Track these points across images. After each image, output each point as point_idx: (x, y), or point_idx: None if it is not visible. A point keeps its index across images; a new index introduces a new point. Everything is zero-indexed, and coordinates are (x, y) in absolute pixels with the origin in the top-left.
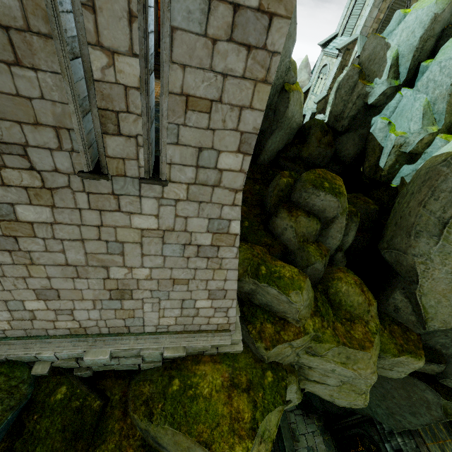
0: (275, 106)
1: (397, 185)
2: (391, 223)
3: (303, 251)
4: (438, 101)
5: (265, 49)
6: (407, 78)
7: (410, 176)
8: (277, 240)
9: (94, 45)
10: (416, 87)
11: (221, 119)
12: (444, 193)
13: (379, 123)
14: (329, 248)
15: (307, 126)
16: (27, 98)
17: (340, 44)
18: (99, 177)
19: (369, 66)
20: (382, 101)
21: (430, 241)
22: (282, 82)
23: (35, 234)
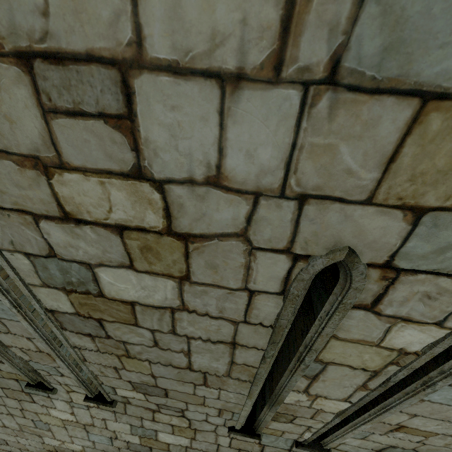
0: None
1: None
2: None
3: None
4: None
5: None
6: None
7: None
8: None
9: (297, 390)
10: None
11: (444, 442)
12: None
13: None
14: None
15: None
16: (201, 396)
17: None
18: (251, 438)
19: None
20: None
21: None
22: None
23: (169, 449)
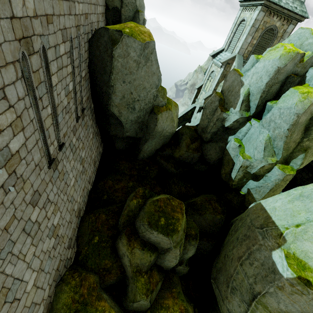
0: (147, 123)
1: (245, 193)
2: (225, 248)
3: (133, 283)
4: (277, 139)
5: None
6: (256, 111)
7: (254, 190)
8: (119, 261)
9: None
10: (261, 122)
11: None
12: (257, 262)
13: (232, 143)
14: (168, 266)
15: (180, 132)
16: None
17: (223, 59)
18: None
19: (228, 96)
20: (236, 126)
21: (241, 305)
22: (152, 105)
23: None
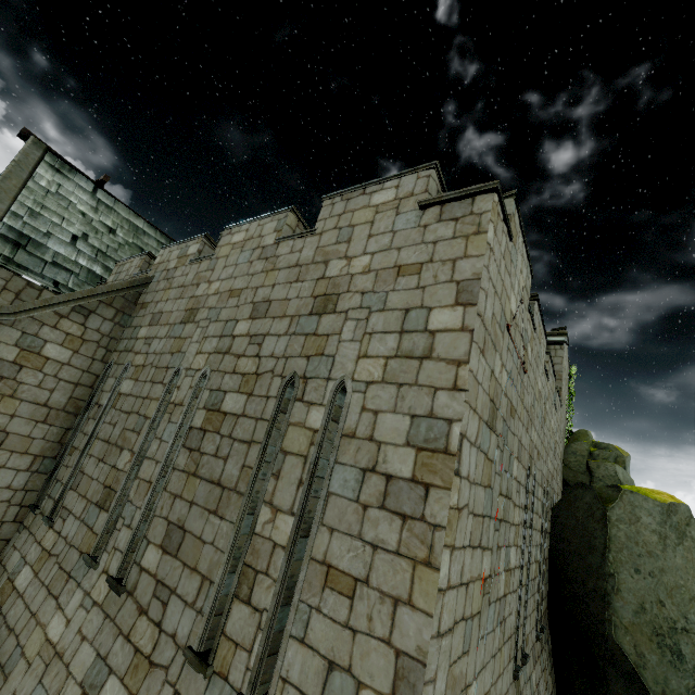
0: None
1: None
2: None
3: None
4: None
5: (424, 520)
6: None
7: None
8: None
9: (267, 503)
10: None
11: (366, 612)
12: None
13: None
14: None
15: None
16: (203, 541)
17: None
18: (199, 665)
19: None
20: None
21: None
22: None
23: None
